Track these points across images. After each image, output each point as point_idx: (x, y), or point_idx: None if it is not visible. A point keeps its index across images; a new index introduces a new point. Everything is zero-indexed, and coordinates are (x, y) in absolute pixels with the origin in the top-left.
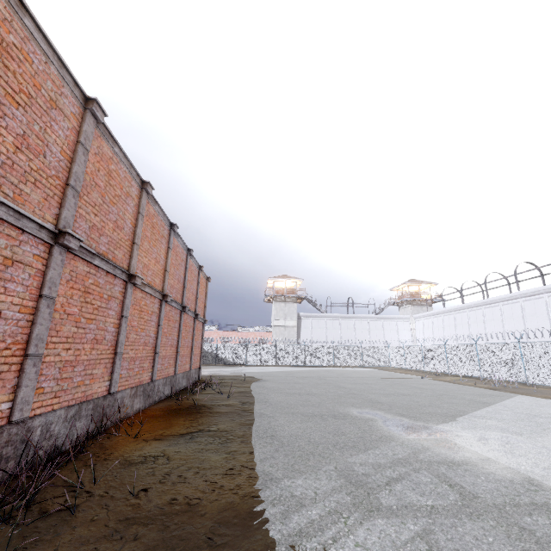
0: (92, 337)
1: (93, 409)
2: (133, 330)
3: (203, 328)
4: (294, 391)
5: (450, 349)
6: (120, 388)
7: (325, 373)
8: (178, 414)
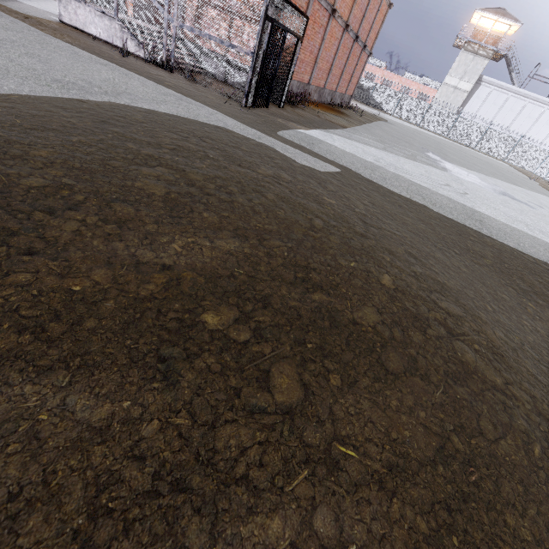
0: (310, 49)
1: (303, 88)
2: (325, 50)
3: (366, 61)
4: (403, 133)
5: None
6: (312, 83)
7: (451, 144)
8: (332, 110)
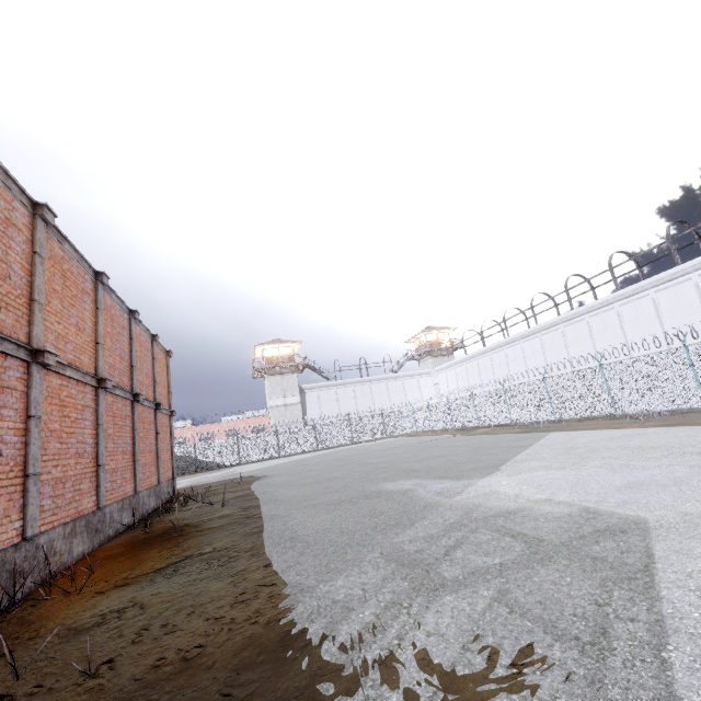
0: None
1: None
2: (52, 436)
3: (171, 423)
4: (309, 480)
5: (478, 399)
6: (43, 528)
7: (343, 453)
8: (149, 545)
